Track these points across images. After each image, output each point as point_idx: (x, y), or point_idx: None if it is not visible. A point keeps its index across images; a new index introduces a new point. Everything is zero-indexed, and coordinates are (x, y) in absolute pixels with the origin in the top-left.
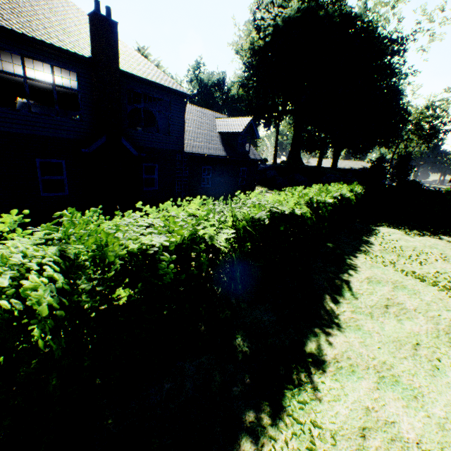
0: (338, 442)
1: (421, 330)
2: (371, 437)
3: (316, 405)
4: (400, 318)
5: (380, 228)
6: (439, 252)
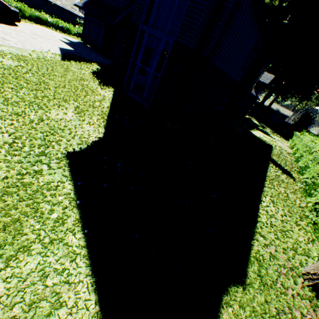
0: None
1: None
2: None
3: None
4: None
5: None
6: None
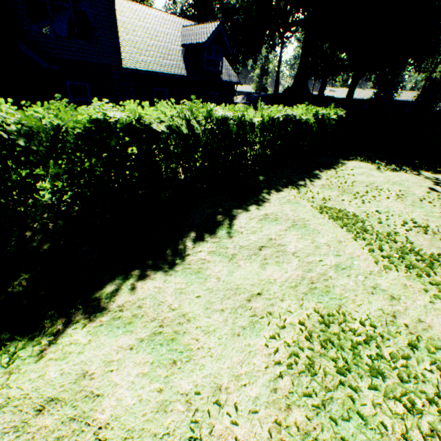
0: (2, 414)
1: (281, 277)
2: (49, 412)
3: (28, 364)
4: (267, 263)
5: (349, 162)
6: (400, 189)
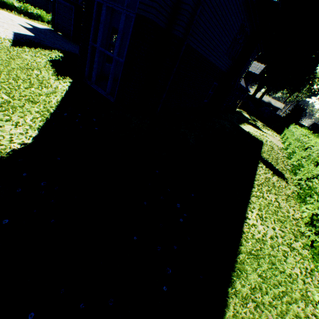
0: None
1: None
2: None
3: None
4: None
5: None
6: None
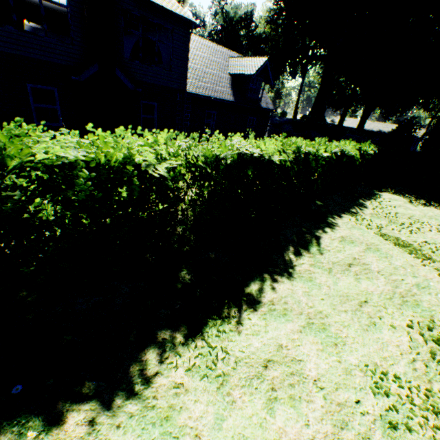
0: (240, 367)
1: (376, 290)
2: (273, 368)
3: (233, 336)
4: (359, 277)
5: (383, 194)
6: (438, 224)
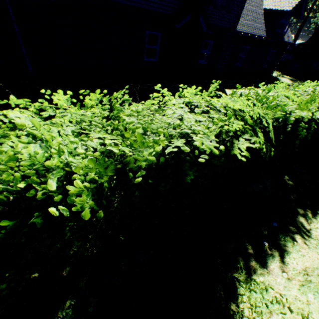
0: None
1: None
2: None
3: None
4: None
5: None
6: None
